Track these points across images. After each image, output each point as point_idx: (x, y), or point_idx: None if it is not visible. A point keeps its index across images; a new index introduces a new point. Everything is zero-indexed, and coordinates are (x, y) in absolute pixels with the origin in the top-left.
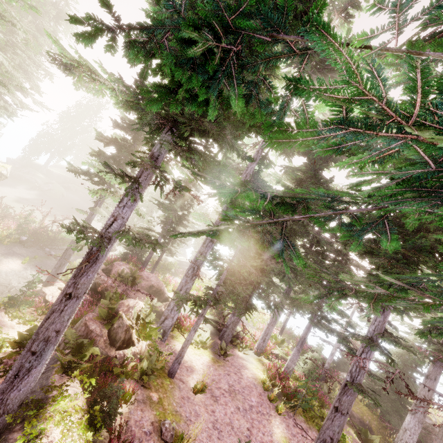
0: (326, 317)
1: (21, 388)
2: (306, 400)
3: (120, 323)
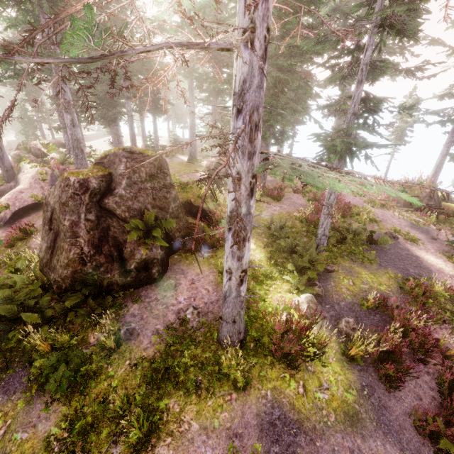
0: (158, 107)
1: (6, 162)
2: (153, 147)
3: (34, 149)
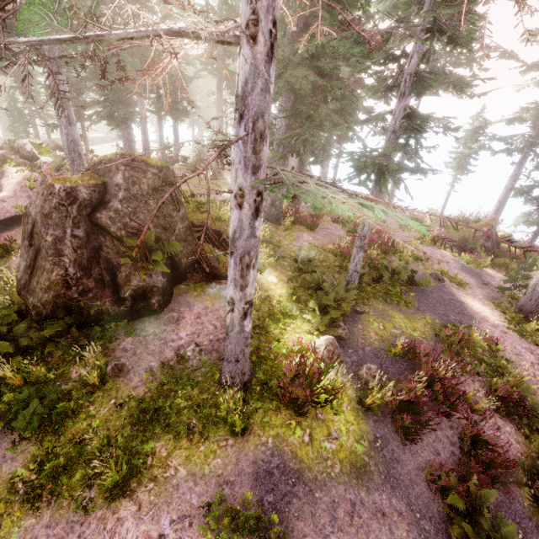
0: (180, 108)
1: None
2: (171, 158)
3: (22, 149)
